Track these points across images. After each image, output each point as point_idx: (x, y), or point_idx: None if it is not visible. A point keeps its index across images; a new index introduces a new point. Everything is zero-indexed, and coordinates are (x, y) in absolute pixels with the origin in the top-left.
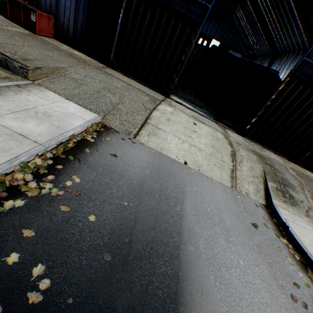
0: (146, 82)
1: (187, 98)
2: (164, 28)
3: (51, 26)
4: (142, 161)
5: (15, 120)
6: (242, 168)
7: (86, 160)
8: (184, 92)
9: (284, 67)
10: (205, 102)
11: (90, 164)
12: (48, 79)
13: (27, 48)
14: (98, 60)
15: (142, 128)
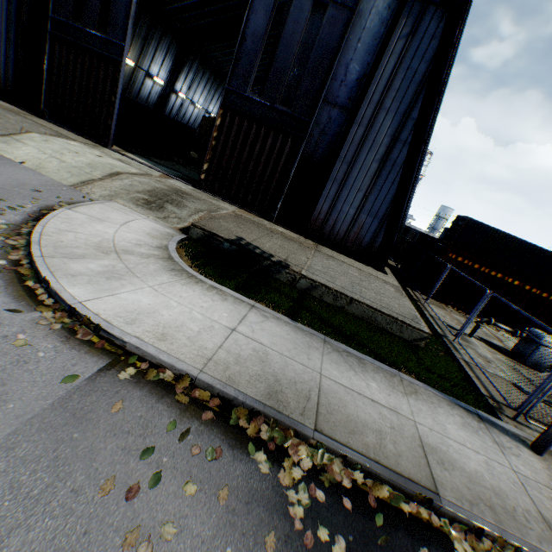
0: (84, 133)
1: (166, 164)
2: (90, 71)
3: None
4: None
5: None
6: (114, 182)
7: None
8: (179, 165)
9: None
10: None
11: None
12: None
13: None
14: (30, 112)
15: None
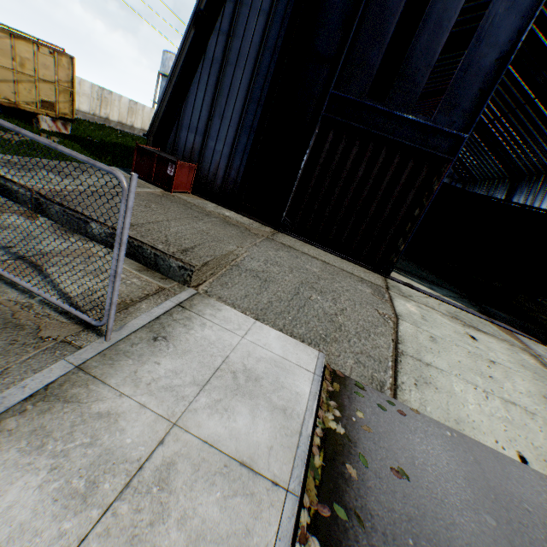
0: (345, 252)
1: (404, 267)
2: (379, 169)
3: (190, 177)
4: (453, 476)
5: (213, 411)
6: None
7: (369, 511)
8: None
9: (543, 197)
10: (431, 271)
11: (381, 524)
12: (215, 280)
13: (173, 223)
14: (260, 221)
15: (397, 369)
